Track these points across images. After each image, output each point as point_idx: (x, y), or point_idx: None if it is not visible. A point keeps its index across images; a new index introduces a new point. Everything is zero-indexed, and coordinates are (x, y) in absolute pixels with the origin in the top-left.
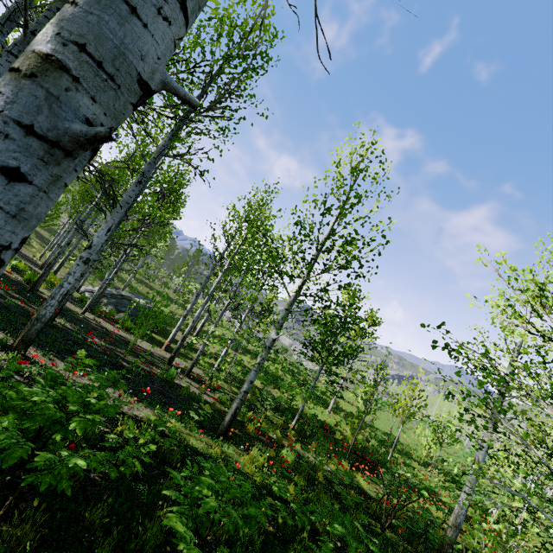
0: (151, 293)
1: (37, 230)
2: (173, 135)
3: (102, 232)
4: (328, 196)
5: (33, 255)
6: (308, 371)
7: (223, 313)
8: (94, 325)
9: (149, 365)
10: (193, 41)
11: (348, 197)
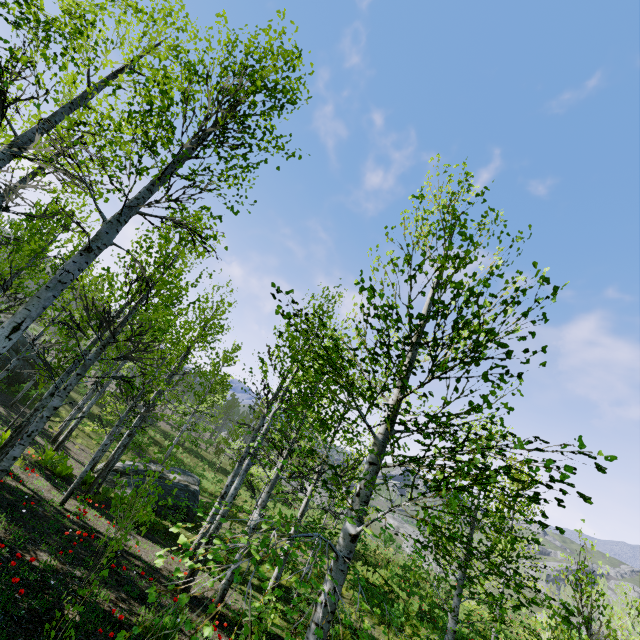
0: (201, 465)
1: (74, 397)
2: (153, 184)
3: (0, 331)
4: (413, 247)
5: (49, 425)
6: (431, 577)
7: (273, 484)
8: (69, 523)
9: (132, 603)
10: (184, 68)
11: (449, 241)
